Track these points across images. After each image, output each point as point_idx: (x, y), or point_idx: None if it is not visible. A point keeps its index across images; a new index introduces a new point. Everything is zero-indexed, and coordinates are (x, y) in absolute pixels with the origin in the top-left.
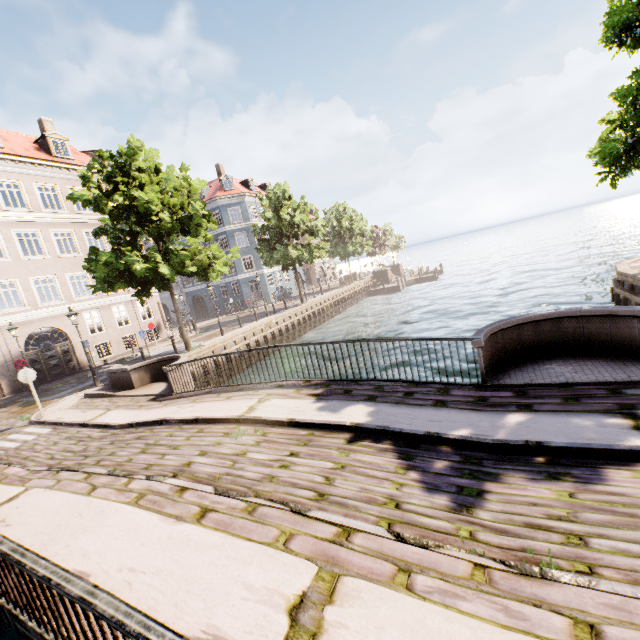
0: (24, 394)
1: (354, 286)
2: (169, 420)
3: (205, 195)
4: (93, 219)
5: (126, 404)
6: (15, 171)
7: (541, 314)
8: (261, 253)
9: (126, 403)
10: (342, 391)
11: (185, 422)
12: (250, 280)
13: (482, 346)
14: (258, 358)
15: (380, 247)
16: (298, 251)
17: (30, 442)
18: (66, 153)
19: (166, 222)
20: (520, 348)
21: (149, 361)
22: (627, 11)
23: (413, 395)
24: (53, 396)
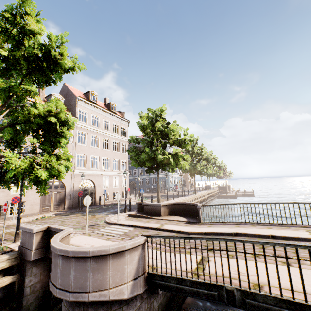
0: (76, 210)
1: (213, 191)
2: (244, 233)
3: None
4: (117, 137)
5: (170, 223)
6: (99, 112)
7: None
8: None
9: (169, 222)
10: None
11: (260, 236)
12: (162, 178)
13: None
14: None
15: (224, 174)
16: (202, 167)
17: (130, 232)
18: (114, 110)
19: (172, 140)
20: None
21: (170, 203)
22: None
23: None
24: (98, 213)
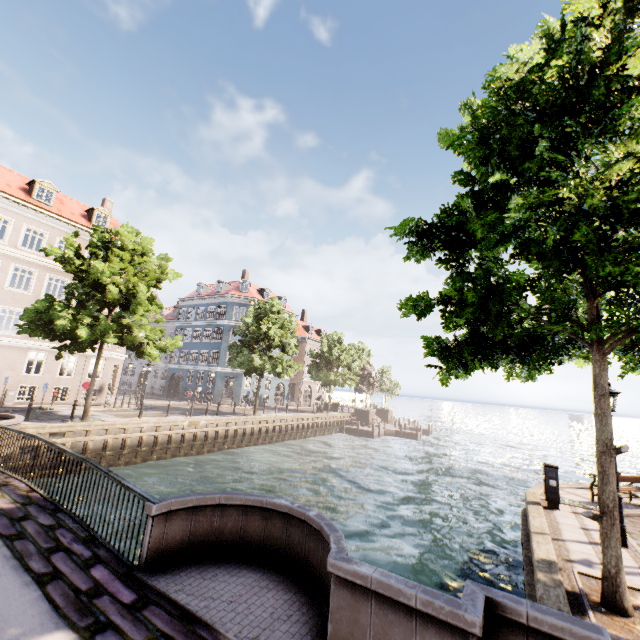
0: None
1: (325, 416)
2: None
3: (222, 290)
4: None
5: None
6: (49, 224)
7: (274, 501)
8: (230, 352)
9: None
10: (21, 515)
11: None
12: (228, 375)
13: (152, 515)
14: (162, 456)
15: (369, 386)
16: (261, 361)
17: None
18: (104, 224)
19: (114, 293)
20: (243, 539)
21: None
22: (409, 224)
23: (55, 552)
24: None
